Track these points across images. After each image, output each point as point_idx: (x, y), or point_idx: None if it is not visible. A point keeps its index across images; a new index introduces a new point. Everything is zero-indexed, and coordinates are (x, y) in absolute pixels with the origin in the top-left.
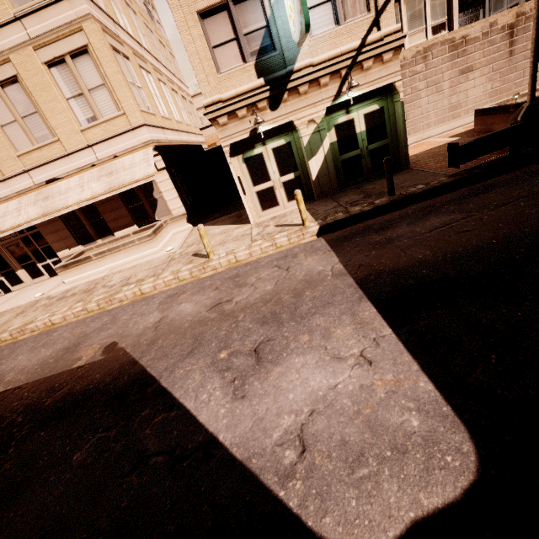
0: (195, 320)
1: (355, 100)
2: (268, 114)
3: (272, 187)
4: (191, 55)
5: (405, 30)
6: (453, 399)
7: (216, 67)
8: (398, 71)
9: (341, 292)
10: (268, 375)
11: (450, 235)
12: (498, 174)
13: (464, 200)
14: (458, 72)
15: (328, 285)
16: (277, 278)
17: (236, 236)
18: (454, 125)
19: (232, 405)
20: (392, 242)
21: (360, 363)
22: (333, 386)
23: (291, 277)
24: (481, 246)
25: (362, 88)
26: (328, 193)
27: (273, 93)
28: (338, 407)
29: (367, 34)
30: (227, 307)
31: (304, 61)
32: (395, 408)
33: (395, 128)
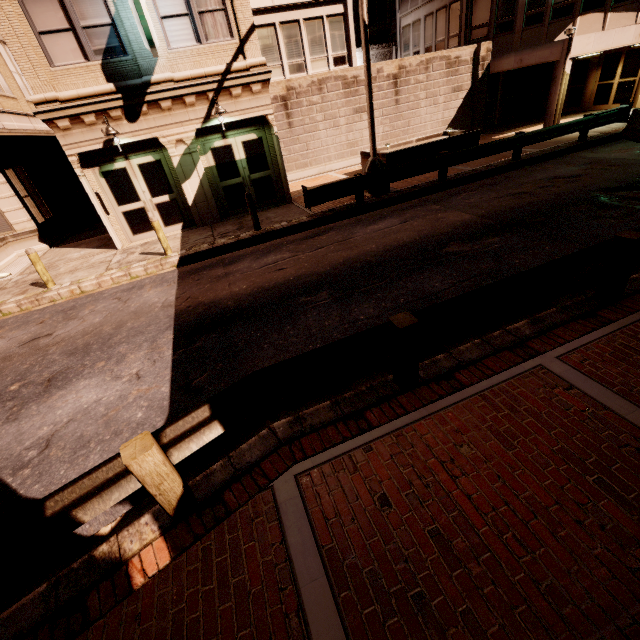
0: (1, 357)
1: (231, 126)
2: (125, 125)
3: (143, 208)
4: (7, 35)
5: (307, 54)
6: (175, 396)
7: (48, 58)
8: (270, 104)
9: (157, 322)
10: (49, 398)
11: (271, 272)
12: (345, 219)
13: (303, 241)
14: (353, 111)
15: (151, 316)
16: (111, 310)
17: (93, 263)
18: (353, 162)
19: (1, 428)
20: (228, 276)
21: (131, 379)
22: (99, 400)
23: (125, 309)
24: (281, 282)
25: (234, 114)
26: (209, 220)
27: (128, 103)
28: (93, 413)
29: (234, 61)
30: (43, 342)
31: (163, 74)
32: (134, 407)
33: (276, 160)
